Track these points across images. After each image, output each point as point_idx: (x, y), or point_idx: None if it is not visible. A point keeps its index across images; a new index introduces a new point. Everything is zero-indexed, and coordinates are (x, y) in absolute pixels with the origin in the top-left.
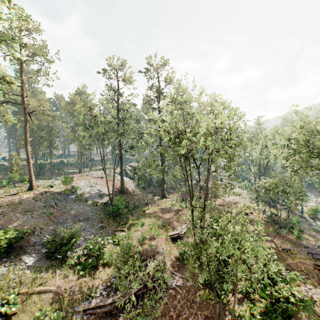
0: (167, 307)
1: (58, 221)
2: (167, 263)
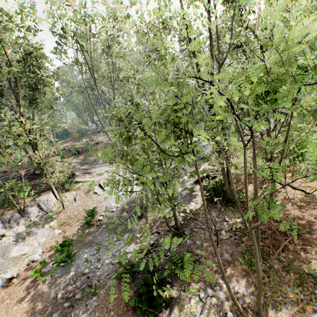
0: None
1: None
2: None
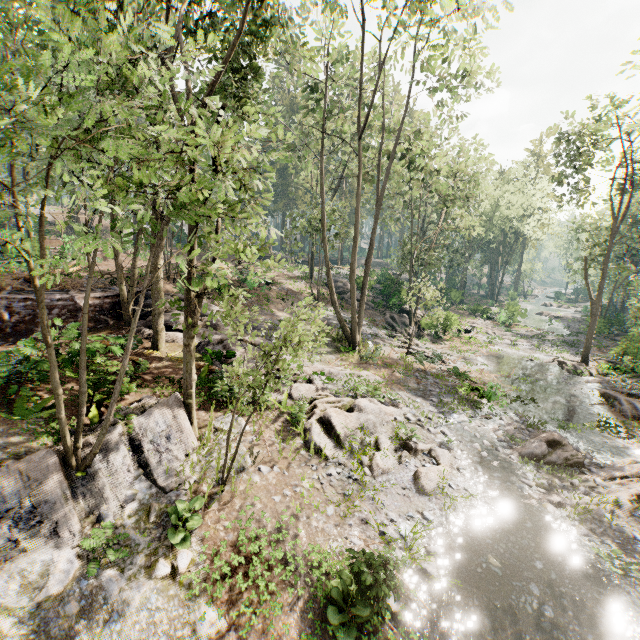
0: None
1: None
2: None
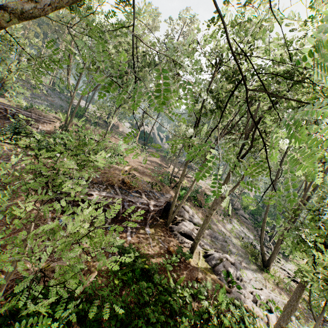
0: (0, 121)
1: (33, 93)
2: (46, 128)
